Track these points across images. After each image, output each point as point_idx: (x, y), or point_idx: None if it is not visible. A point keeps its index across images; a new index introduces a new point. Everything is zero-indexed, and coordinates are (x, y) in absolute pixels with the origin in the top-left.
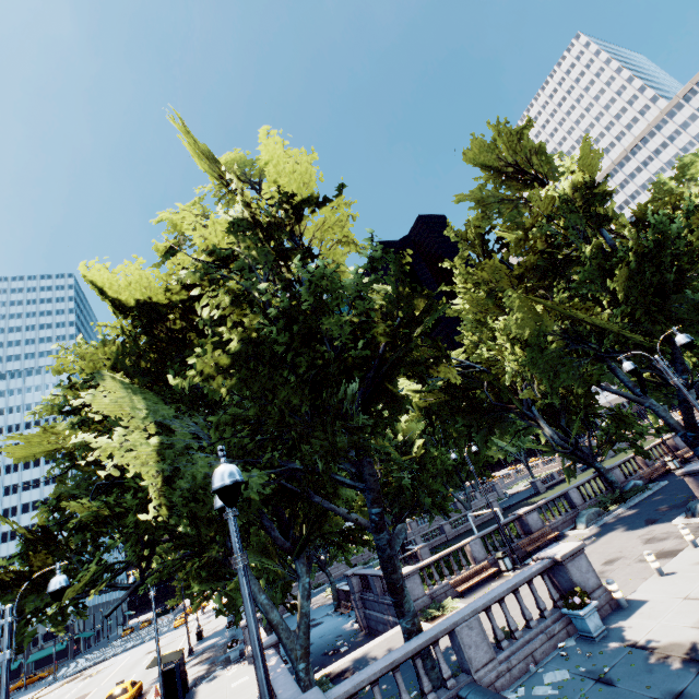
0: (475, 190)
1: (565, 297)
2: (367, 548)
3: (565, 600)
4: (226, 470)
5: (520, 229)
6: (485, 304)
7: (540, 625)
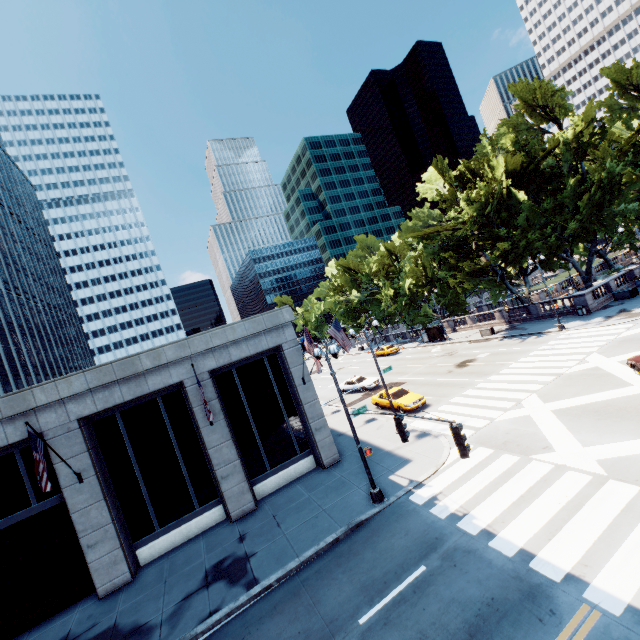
0: (607, 99)
1: (632, 169)
2: (566, 268)
3: (635, 278)
4: None
5: (629, 130)
6: (597, 171)
7: (625, 285)
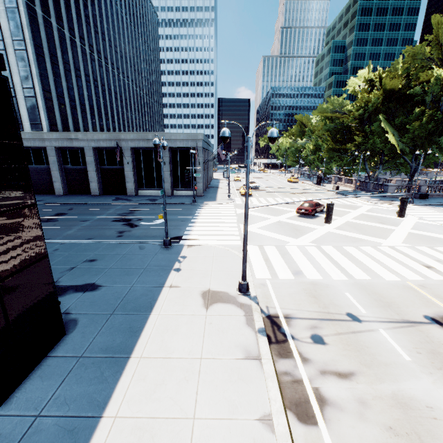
0: None
1: None
2: (406, 168)
3: None
4: (430, 152)
5: None
6: None
7: (437, 193)
